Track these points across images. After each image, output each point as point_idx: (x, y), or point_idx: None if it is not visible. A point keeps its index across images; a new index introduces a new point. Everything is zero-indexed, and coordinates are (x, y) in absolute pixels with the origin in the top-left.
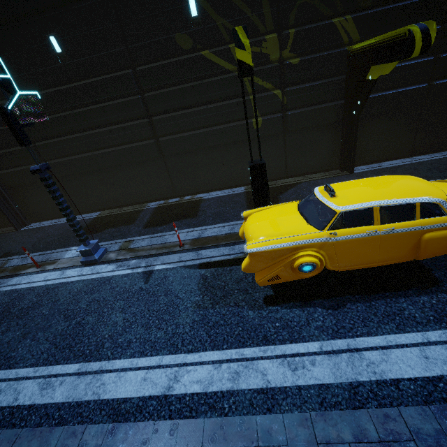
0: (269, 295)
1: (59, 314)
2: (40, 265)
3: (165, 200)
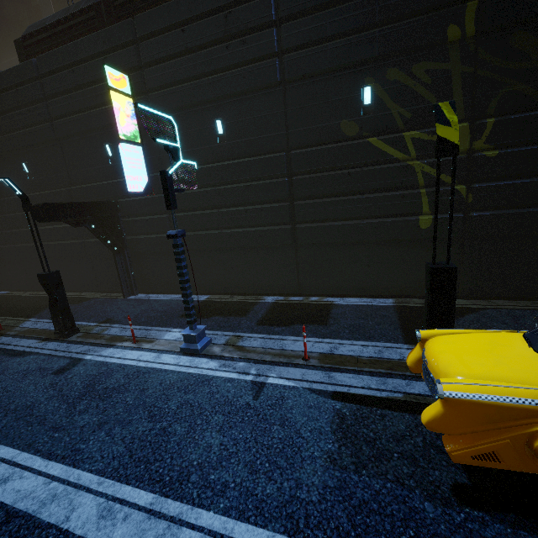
0: (460, 483)
1: (143, 409)
2: (137, 340)
3: (285, 296)
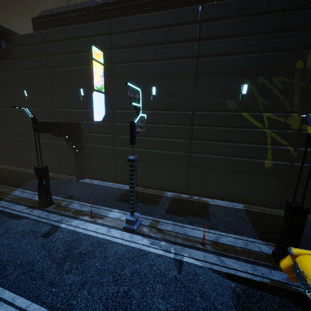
0: None
1: (108, 273)
2: (92, 215)
3: (177, 193)
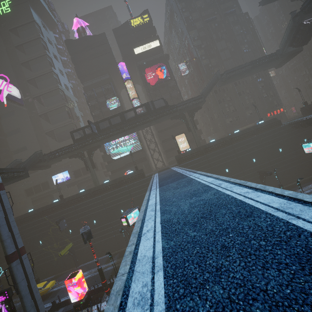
0: None
1: None
2: None
3: None
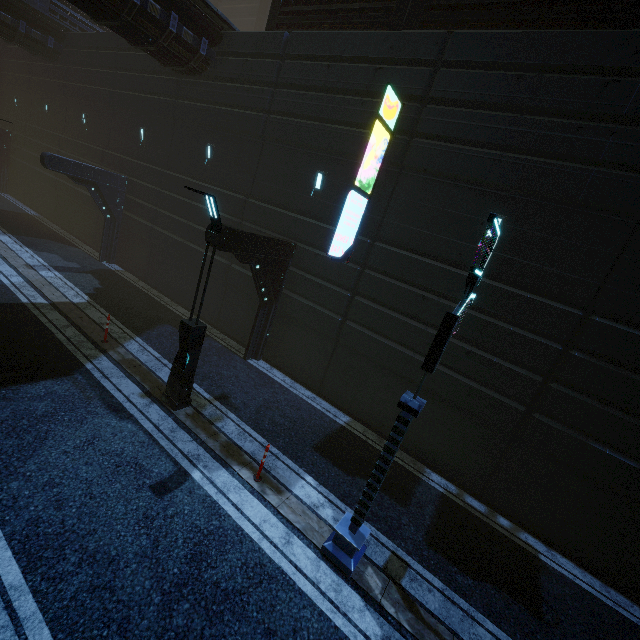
0: None
1: None
2: (260, 474)
3: (457, 486)
